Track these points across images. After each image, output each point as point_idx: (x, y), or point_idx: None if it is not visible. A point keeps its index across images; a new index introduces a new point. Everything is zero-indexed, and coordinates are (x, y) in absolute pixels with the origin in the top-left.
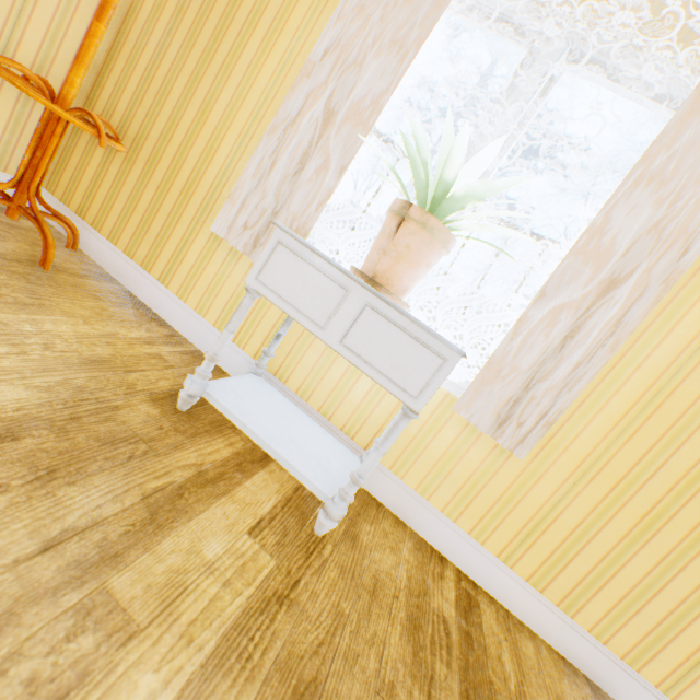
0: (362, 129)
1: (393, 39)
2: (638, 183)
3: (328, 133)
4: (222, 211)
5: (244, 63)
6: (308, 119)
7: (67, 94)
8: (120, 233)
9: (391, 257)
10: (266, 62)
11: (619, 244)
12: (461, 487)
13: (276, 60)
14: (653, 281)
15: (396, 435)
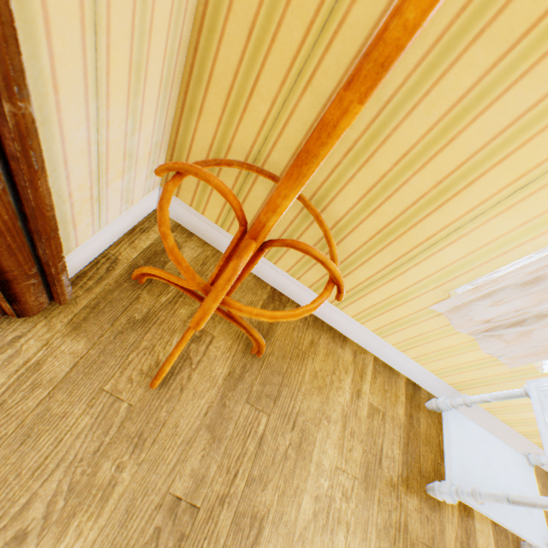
0: None
1: None
2: None
3: None
4: (454, 297)
5: None
6: None
7: (272, 224)
8: (280, 255)
9: None
10: None
11: None
12: None
13: None
14: None
15: None
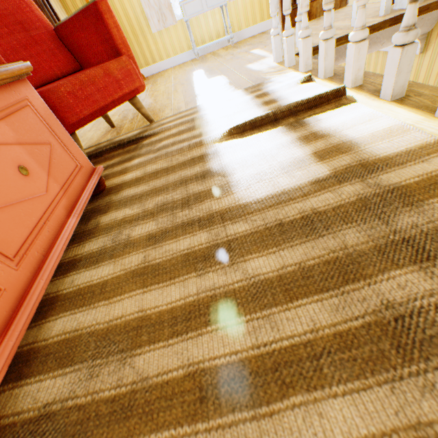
0: None
1: None
2: None
3: None
4: (150, 26)
5: None
6: None
7: None
8: None
9: None
10: None
11: None
12: (244, 18)
13: None
14: None
15: (228, 13)
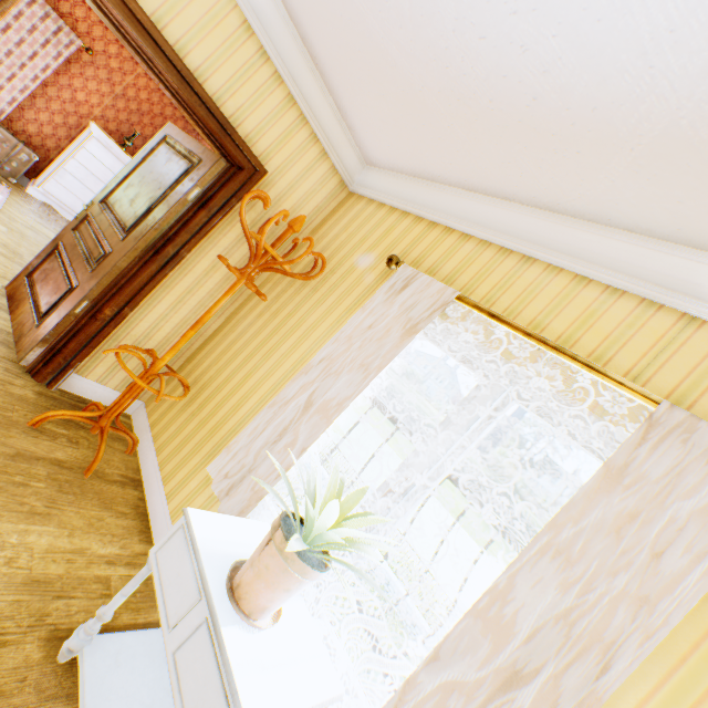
0: (326, 421)
1: (362, 362)
2: (544, 551)
3: (303, 418)
4: (219, 456)
5: (281, 352)
6: (295, 404)
7: (158, 364)
8: (164, 448)
9: (254, 570)
10: (293, 354)
11: (520, 623)
12: None
13: (299, 354)
14: (566, 697)
15: None
